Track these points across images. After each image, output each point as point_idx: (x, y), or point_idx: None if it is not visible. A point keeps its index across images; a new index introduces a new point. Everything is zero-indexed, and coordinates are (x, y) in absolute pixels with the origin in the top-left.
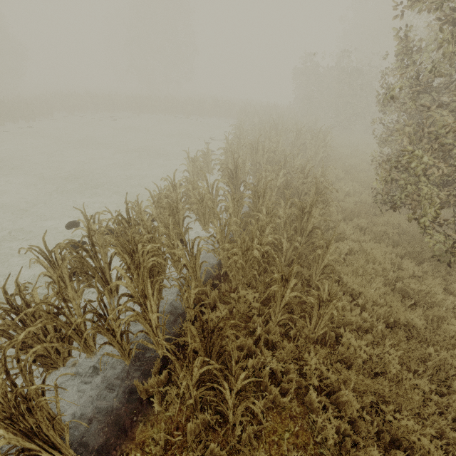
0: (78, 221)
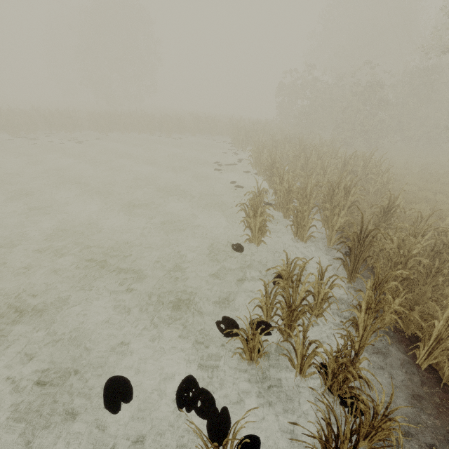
0: (122, 376)
